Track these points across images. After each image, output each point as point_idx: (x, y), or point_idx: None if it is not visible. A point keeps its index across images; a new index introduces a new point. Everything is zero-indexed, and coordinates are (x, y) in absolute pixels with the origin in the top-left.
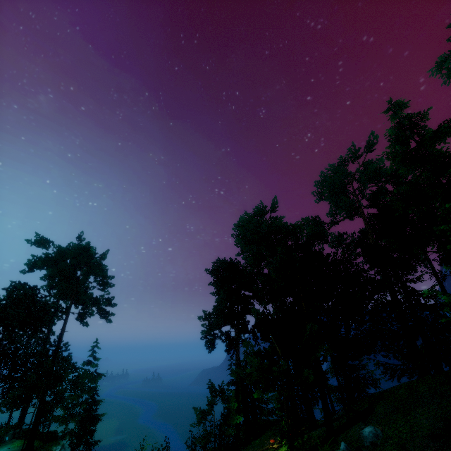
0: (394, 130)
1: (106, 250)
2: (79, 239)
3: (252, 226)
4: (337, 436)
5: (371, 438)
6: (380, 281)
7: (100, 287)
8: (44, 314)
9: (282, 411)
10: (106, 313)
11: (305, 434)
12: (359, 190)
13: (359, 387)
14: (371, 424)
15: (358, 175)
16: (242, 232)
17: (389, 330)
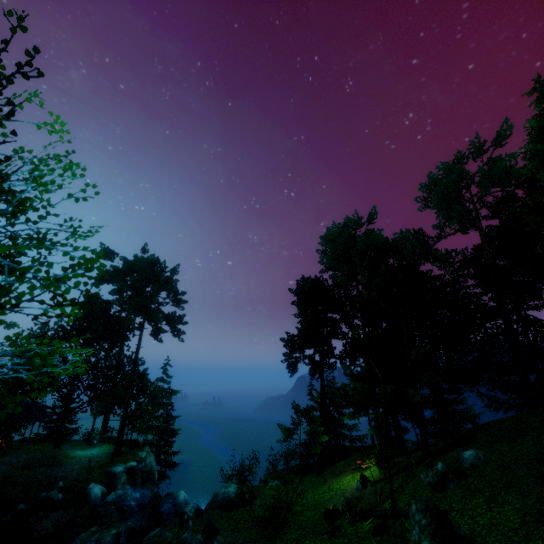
0: (539, 119)
1: (177, 264)
2: (143, 251)
3: (343, 240)
4: (433, 459)
5: (471, 460)
6: (494, 308)
7: (173, 304)
8: (119, 329)
9: (380, 429)
10: (178, 331)
11: (395, 458)
12: (479, 196)
13: (454, 422)
14: (472, 449)
15: (479, 177)
16: (331, 247)
17: (500, 361)
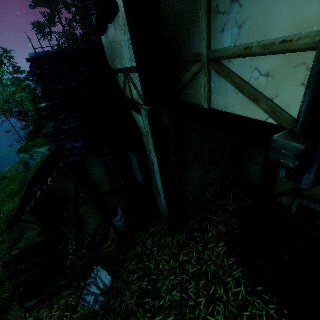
0: None
1: None
2: None
3: None
4: None
5: None
6: None
7: None
8: None
9: None
10: None
11: None
12: None
13: None
14: None
15: None
16: None
17: None
